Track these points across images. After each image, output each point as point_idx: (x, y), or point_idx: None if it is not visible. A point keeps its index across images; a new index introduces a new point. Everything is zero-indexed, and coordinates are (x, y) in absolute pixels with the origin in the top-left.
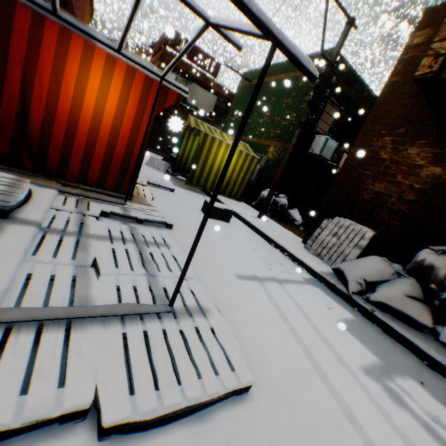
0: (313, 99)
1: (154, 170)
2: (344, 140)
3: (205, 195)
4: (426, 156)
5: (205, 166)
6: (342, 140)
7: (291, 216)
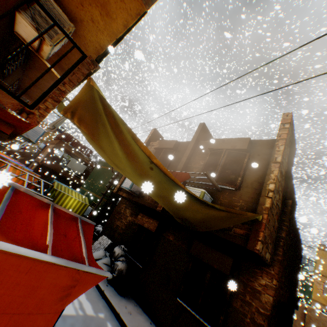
0: (109, 185)
1: None
2: None
3: None
4: (130, 213)
5: None
6: None
7: None
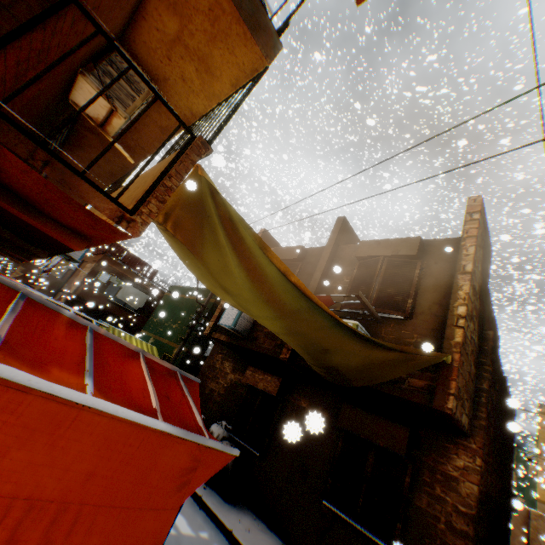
0: (193, 324)
1: None
2: None
3: None
4: (231, 368)
5: None
6: None
7: None
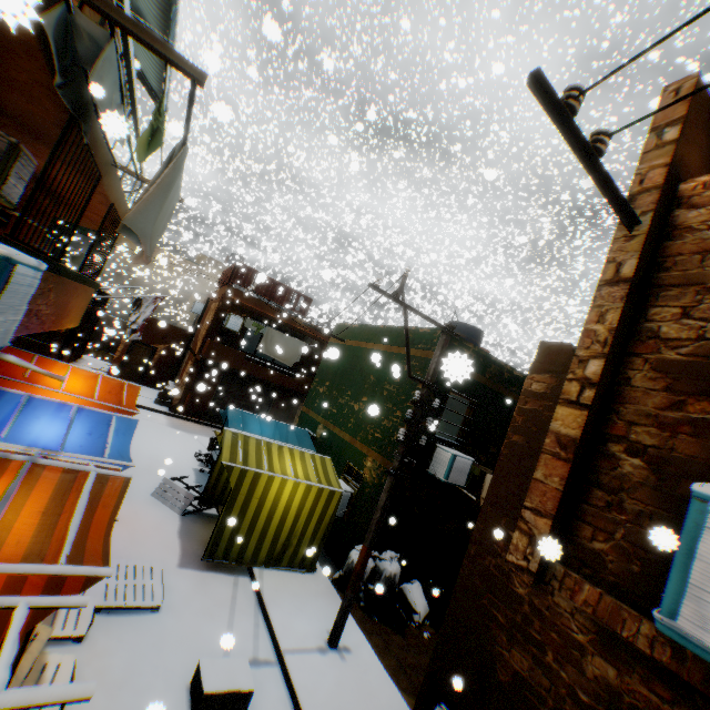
0: (407, 432)
1: (162, 511)
2: (488, 441)
3: (243, 571)
4: (586, 625)
5: (243, 522)
6: (484, 442)
7: (403, 609)
